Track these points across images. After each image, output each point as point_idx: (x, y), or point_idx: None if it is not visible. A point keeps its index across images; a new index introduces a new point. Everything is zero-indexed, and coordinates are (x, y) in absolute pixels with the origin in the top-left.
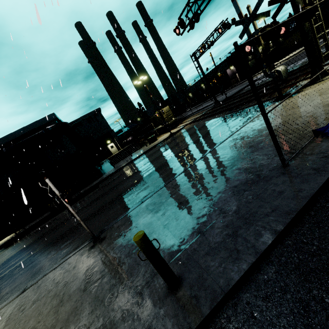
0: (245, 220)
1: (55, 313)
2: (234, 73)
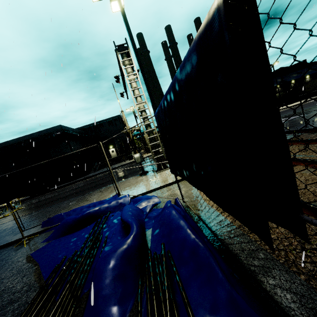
0: None
1: None
2: None
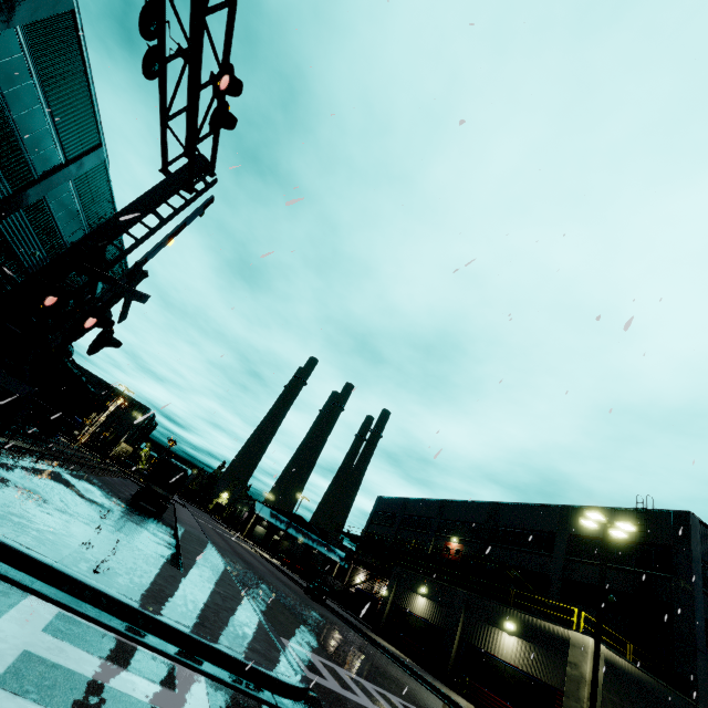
0: None
1: None
2: None
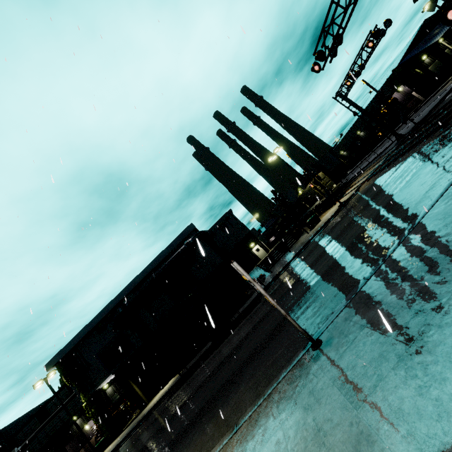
0: None
1: (321, 447)
2: (408, 94)
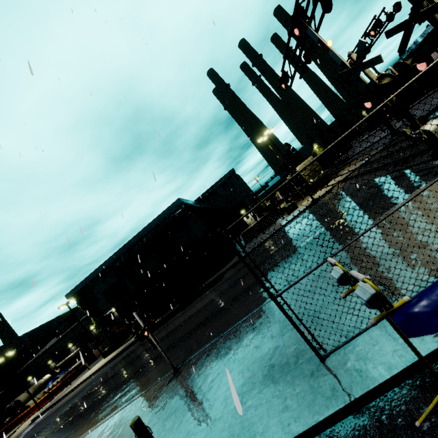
0: (241, 430)
1: None
2: None
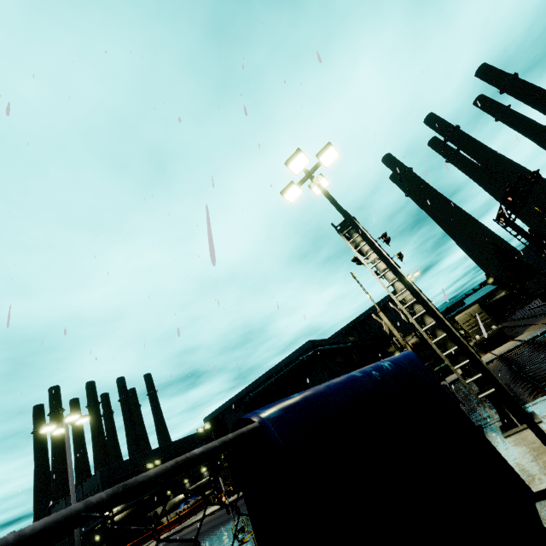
0: None
1: None
2: None
